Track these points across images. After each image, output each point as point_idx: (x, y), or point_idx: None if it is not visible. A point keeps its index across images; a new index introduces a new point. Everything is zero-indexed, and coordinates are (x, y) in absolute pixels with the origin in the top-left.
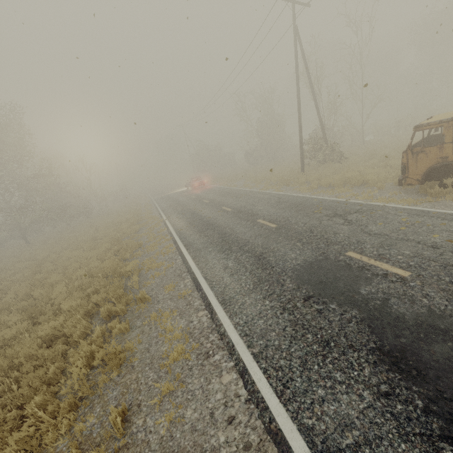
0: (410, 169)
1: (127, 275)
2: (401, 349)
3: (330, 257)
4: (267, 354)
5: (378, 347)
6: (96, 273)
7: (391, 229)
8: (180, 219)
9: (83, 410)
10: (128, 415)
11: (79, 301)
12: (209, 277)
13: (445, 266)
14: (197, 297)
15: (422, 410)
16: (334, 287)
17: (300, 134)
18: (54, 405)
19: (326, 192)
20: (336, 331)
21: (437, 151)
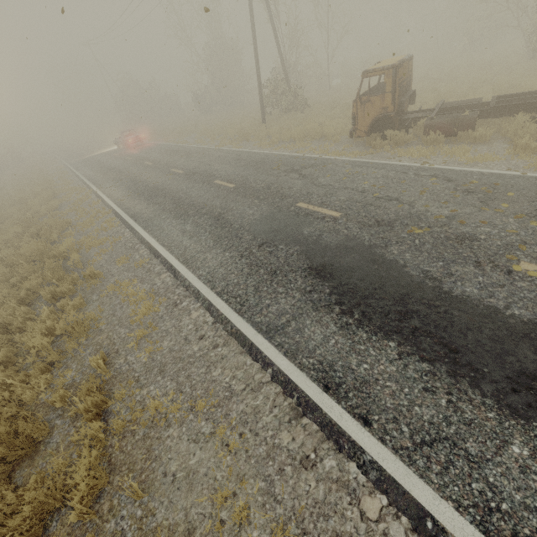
0: (359, 120)
1: (62, 258)
2: (324, 264)
3: (283, 209)
4: (228, 290)
5: (309, 267)
6: (16, 261)
7: (335, 180)
8: (118, 188)
9: (58, 371)
10: (108, 360)
11: (5, 292)
12: (167, 244)
13: (365, 205)
14: (157, 263)
15: (328, 294)
16: (284, 233)
17: (258, 72)
18: (22, 377)
19: (287, 147)
20: (282, 263)
21: (380, 101)
